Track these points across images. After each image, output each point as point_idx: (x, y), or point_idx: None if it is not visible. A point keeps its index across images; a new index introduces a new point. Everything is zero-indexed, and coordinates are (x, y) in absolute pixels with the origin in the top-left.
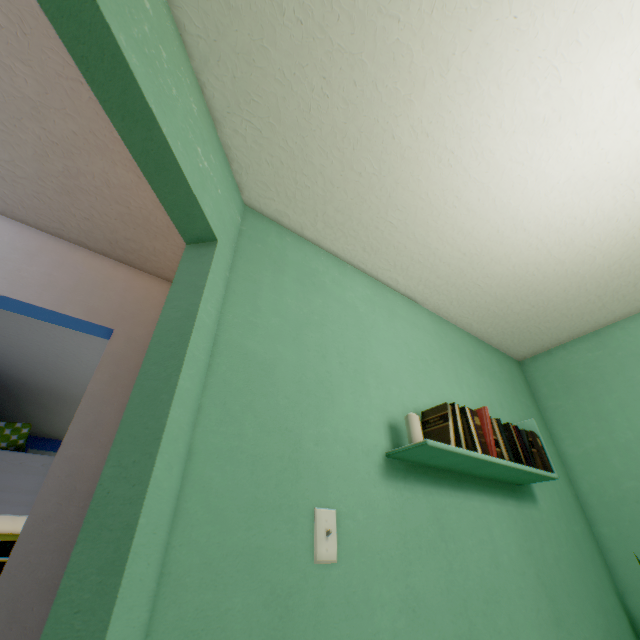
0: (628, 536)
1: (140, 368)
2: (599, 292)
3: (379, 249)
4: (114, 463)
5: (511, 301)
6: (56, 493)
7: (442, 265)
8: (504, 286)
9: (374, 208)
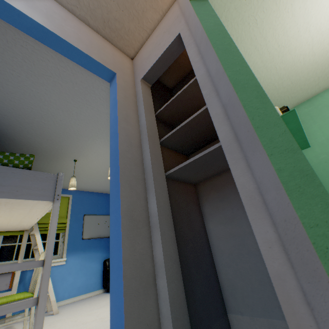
0: (321, 175)
1: (133, 96)
2: (320, 75)
3: (243, 40)
4: (229, 71)
5: (285, 79)
6: (125, 142)
7: (266, 53)
8: (286, 69)
9: (252, 9)
